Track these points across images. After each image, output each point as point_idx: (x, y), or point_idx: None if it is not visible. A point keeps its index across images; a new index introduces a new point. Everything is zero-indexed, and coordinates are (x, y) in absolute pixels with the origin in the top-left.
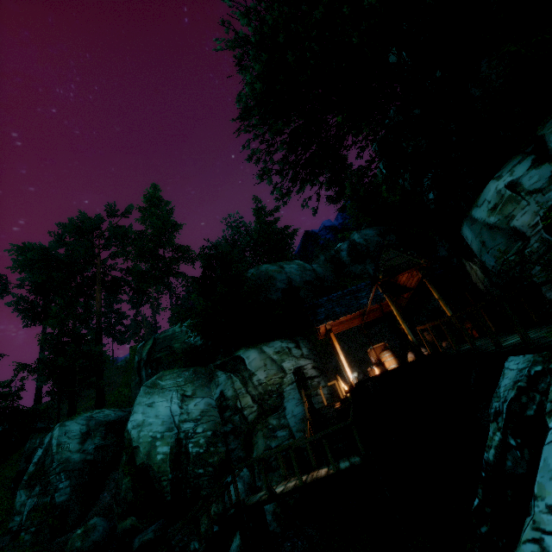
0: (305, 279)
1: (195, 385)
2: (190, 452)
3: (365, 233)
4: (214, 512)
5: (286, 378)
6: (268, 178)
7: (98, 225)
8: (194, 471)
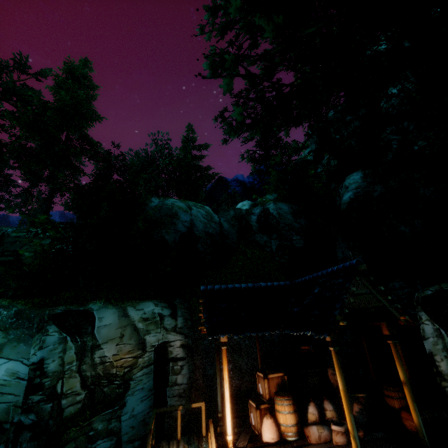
0: (209, 231)
1: (7, 337)
2: None
3: (280, 206)
4: None
5: (143, 358)
6: (231, 77)
7: None
8: None
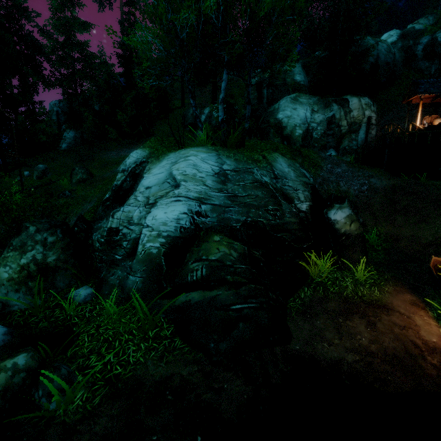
0: (386, 61)
1: (318, 107)
2: (313, 136)
3: None
4: None
5: (364, 119)
6: None
7: None
8: (313, 144)
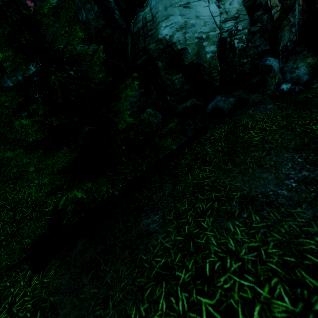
0: None
1: None
2: (236, 47)
3: None
4: (278, 78)
5: None
6: None
7: None
8: (239, 61)
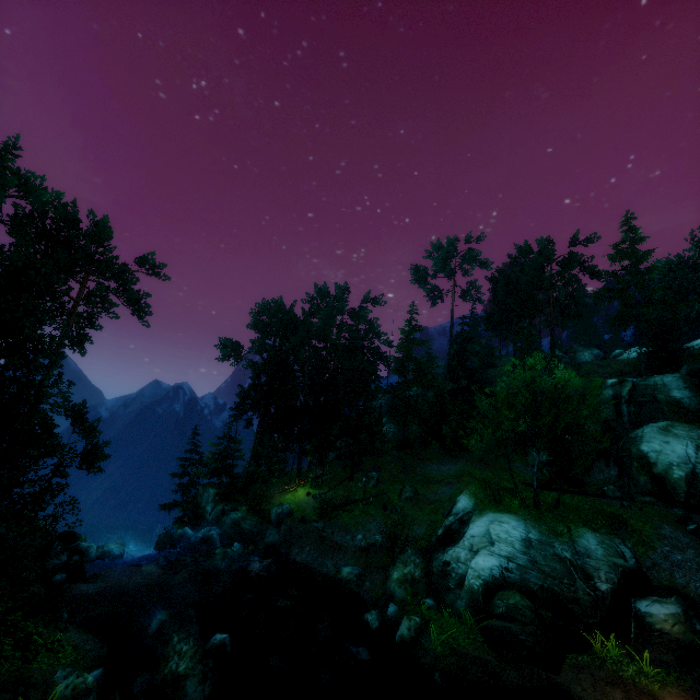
0: None
1: None
2: None
3: None
4: None
5: None
6: None
7: (553, 251)
8: None
